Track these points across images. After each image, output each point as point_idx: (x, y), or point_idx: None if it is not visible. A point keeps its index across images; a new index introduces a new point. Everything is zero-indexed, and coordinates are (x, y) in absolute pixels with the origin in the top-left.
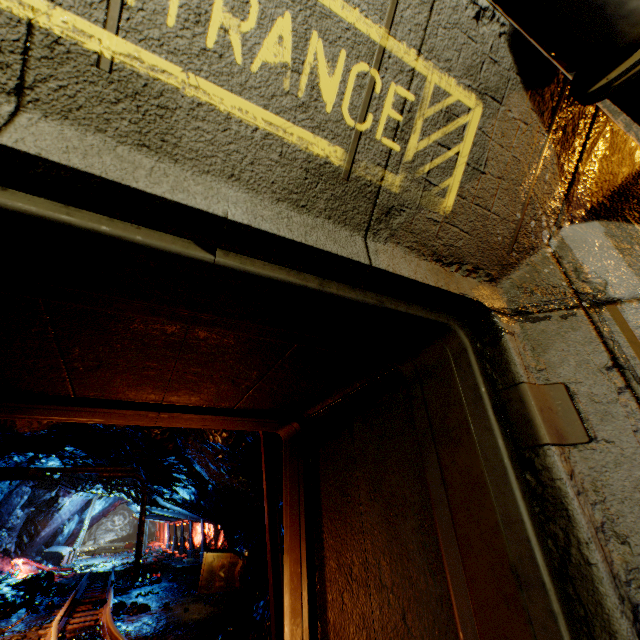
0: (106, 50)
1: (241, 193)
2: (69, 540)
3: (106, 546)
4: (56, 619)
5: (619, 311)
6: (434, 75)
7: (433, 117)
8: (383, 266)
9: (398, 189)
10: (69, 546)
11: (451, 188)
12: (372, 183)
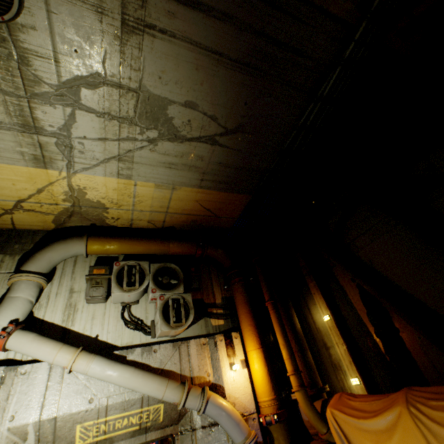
0: (105, 437)
1: (124, 440)
2: None
3: None
4: None
5: (196, 432)
6: (152, 406)
7: (154, 411)
8: (149, 439)
9: (150, 424)
10: None
11: (161, 417)
12: (145, 426)
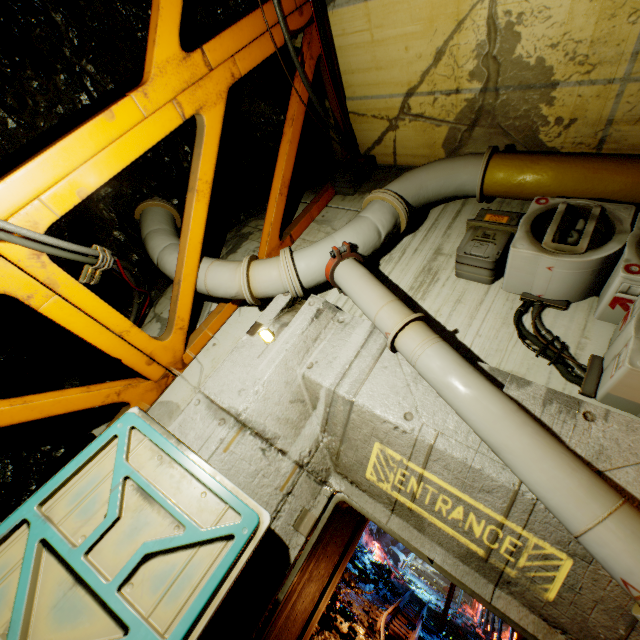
0: (410, 505)
1: (442, 549)
2: (405, 549)
3: (429, 574)
4: (385, 612)
5: None
6: (533, 538)
7: (534, 554)
8: (498, 606)
9: (513, 575)
10: (404, 554)
11: (551, 589)
12: (498, 567)
